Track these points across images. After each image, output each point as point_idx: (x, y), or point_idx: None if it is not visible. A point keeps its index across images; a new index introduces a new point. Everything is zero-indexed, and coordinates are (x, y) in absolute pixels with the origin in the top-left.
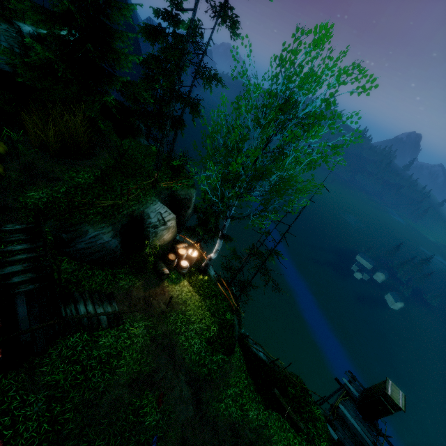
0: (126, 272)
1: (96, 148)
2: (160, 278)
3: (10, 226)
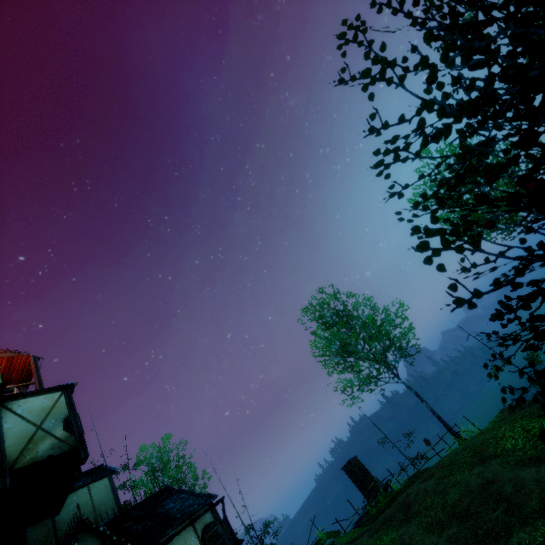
0: None
1: None
2: None
3: None
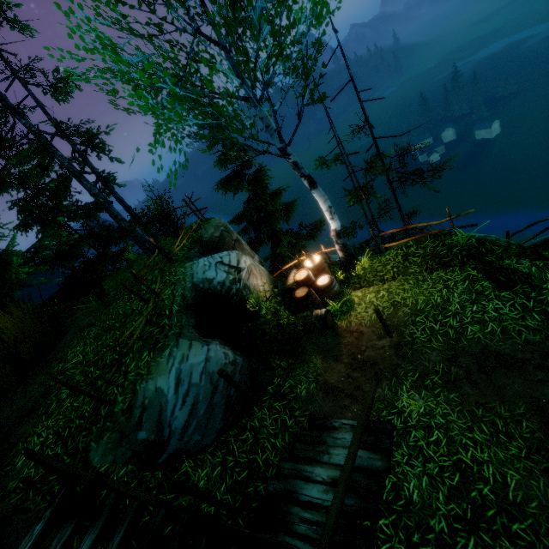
0: (285, 374)
1: (61, 319)
2: (328, 327)
3: (22, 548)
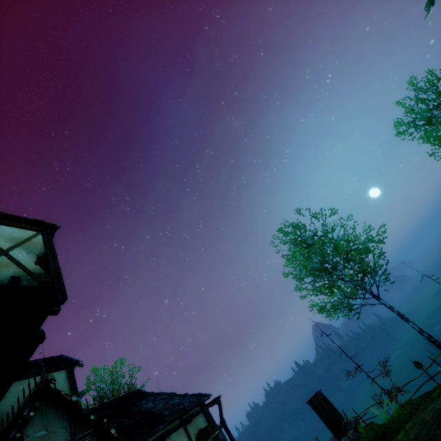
0: None
1: None
2: None
3: None
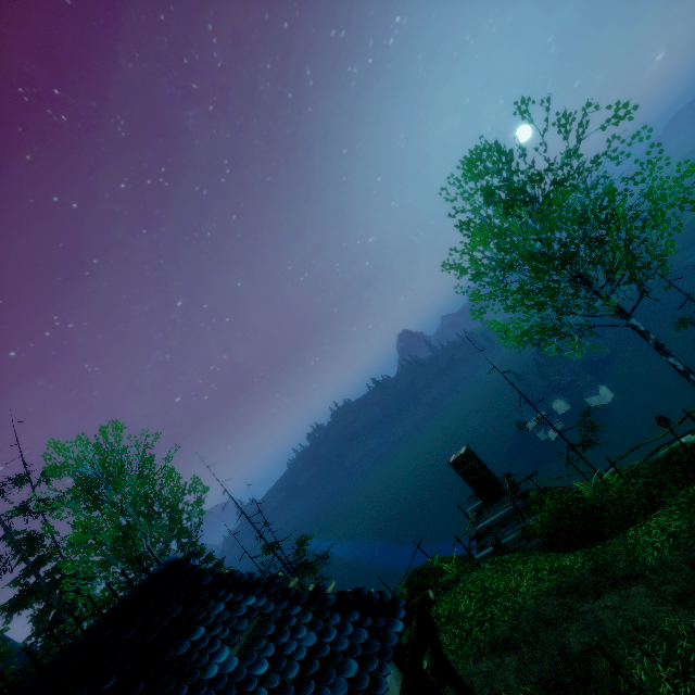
0: None
1: None
2: None
3: None
